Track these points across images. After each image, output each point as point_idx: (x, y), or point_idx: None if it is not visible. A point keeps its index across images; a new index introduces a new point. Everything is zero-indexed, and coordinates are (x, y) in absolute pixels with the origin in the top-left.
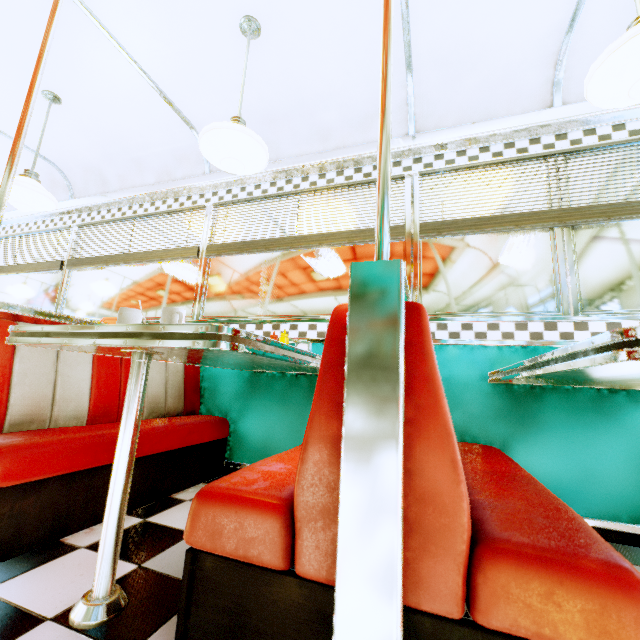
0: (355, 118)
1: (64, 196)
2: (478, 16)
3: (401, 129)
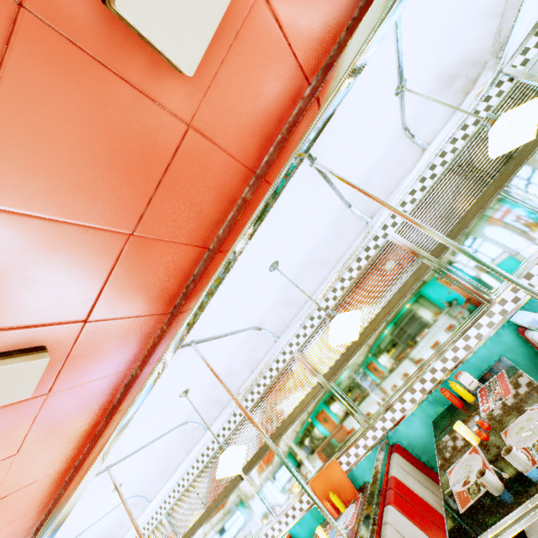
0: (332, 241)
1: (199, 434)
2: (365, 160)
3: (361, 223)
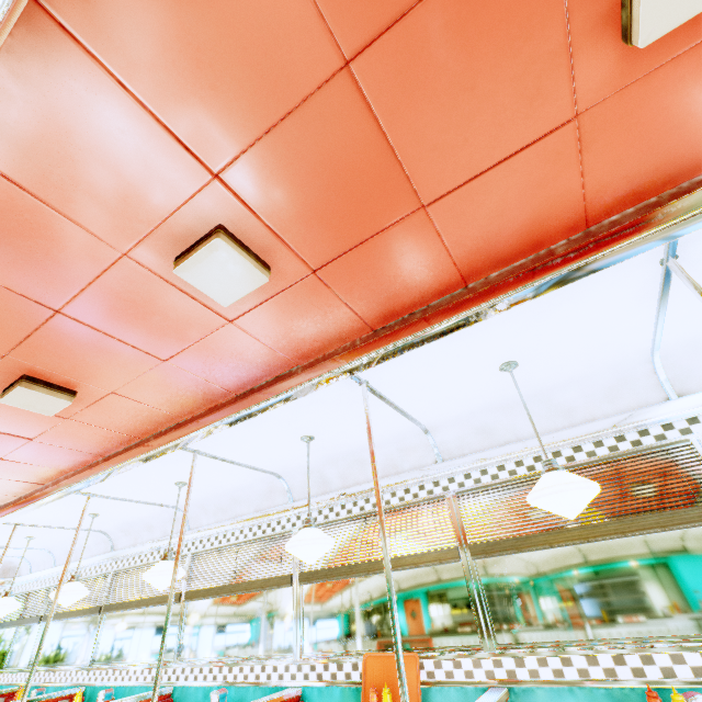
0: (597, 392)
1: (281, 499)
2: None
3: (656, 394)
